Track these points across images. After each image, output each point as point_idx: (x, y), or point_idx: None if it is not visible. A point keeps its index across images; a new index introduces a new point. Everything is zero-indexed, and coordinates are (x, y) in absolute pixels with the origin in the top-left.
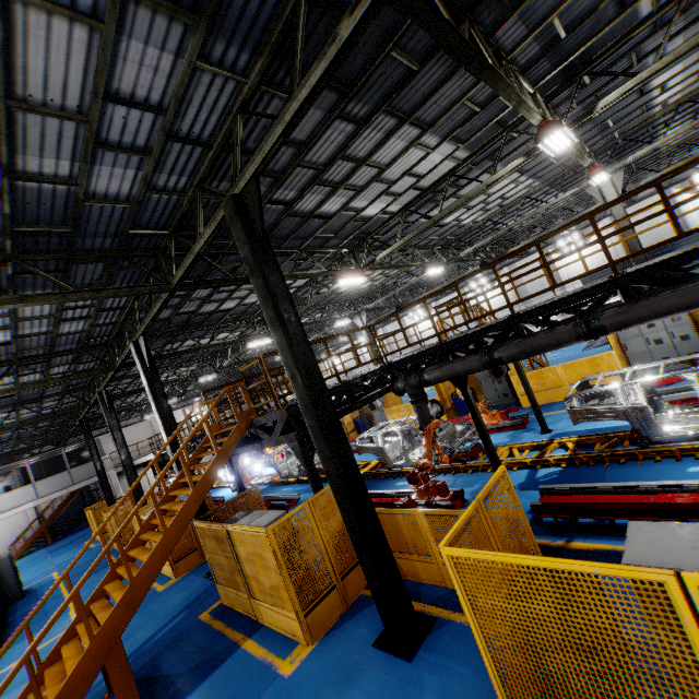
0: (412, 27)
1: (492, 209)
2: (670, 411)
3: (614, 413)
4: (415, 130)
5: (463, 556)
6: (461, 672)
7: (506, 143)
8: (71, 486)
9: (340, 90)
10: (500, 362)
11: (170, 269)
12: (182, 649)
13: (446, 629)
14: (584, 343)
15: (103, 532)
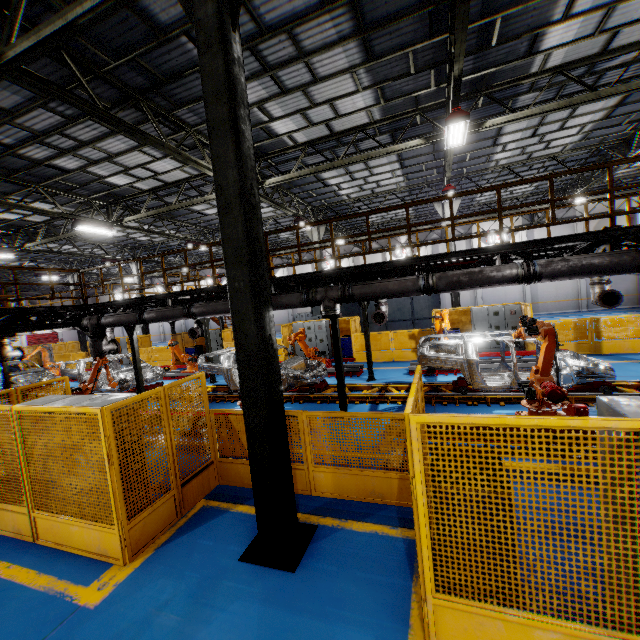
0: (93, 82)
1: None
2: None
3: (218, 370)
4: (133, 141)
5: None
6: None
7: None
8: None
9: (34, 92)
10: (146, 320)
11: None
12: None
13: None
14: None
15: None
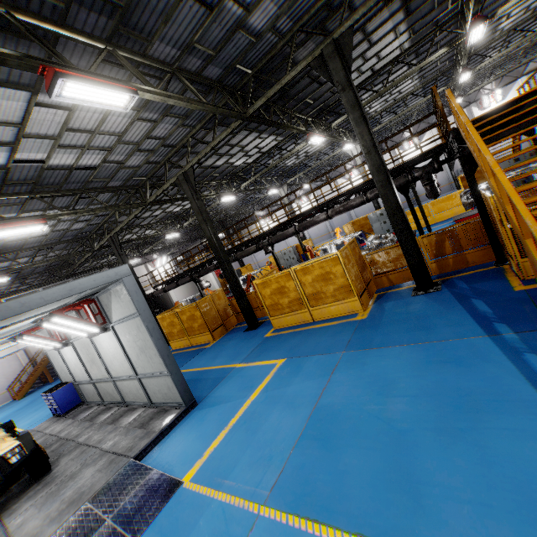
0: None
1: (529, 11)
2: None
3: None
4: None
5: None
6: None
7: None
8: None
9: None
10: None
11: None
12: None
13: None
14: None
15: None
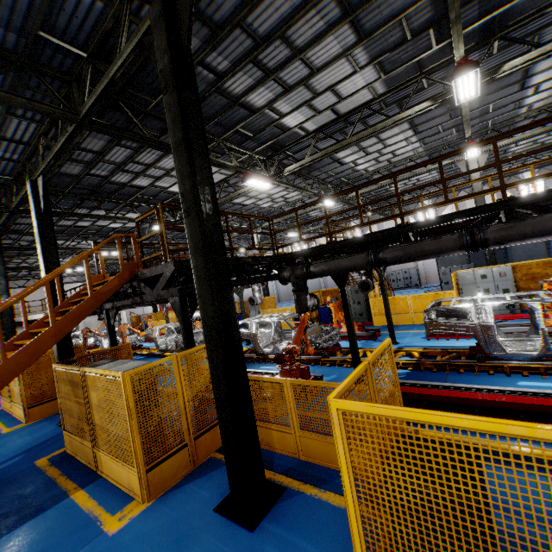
0: None
1: (382, 162)
2: (501, 337)
3: (465, 328)
4: (352, 36)
5: (361, 411)
6: (307, 549)
7: (416, 92)
8: None
9: None
10: (384, 262)
11: (82, 98)
12: (4, 493)
13: (294, 500)
14: (421, 291)
15: None
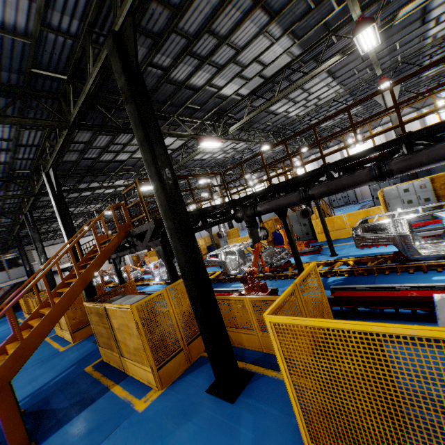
0: None
1: (310, 106)
2: (420, 241)
3: (385, 239)
4: (265, 17)
5: (284, 322)
6: (270, 412)
7: (327, 47)
8: (9, 281)
9: None
10: (312, 197)
11: (69, 109)
12: (68, 391)
13: (260, 381)
14: (358, 207)
15: (31, 312)
